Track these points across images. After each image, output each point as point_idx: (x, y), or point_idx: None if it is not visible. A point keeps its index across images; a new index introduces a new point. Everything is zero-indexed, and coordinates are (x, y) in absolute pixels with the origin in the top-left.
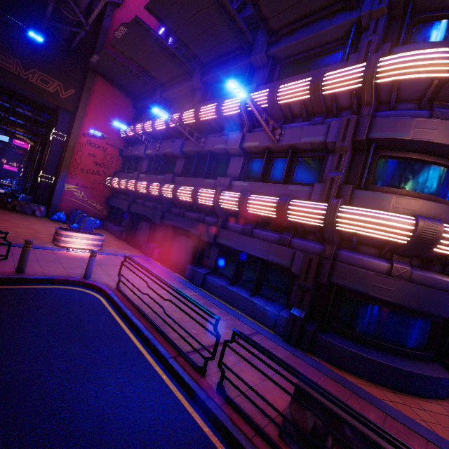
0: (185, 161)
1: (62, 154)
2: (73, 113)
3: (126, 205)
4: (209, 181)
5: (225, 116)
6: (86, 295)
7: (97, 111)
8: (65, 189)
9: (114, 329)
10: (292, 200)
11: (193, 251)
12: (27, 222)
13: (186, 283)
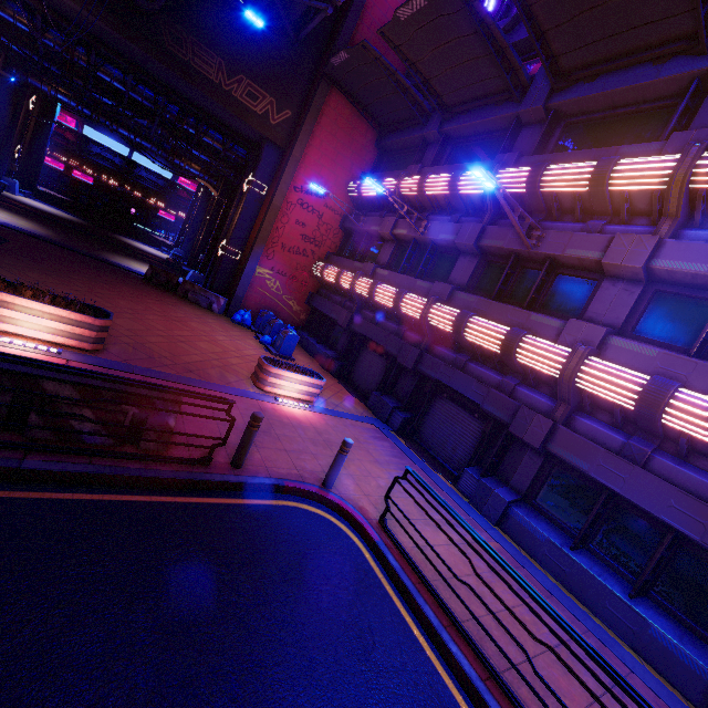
0: (477, 263)
1: (257, 217)
2: (282, 150)
3: (346, 316)
4: (542, 320)
5: (611, 191)
6: (337, 534)
7: (320, 149)
8: (256, 274)
9: (419, 664)
10: None
11: (478, 442)
12: (206, 326)
13: (468, 507)
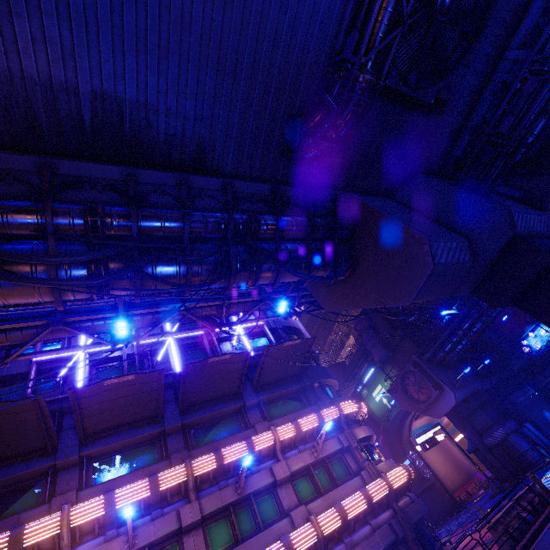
0: (202, 532)
1: None
2: None
3: None
4: (280, 525)
5: (256, 450)
6: None
7: None
8: None
9: None
10: (366, 487)
11: None
12: None
13: None
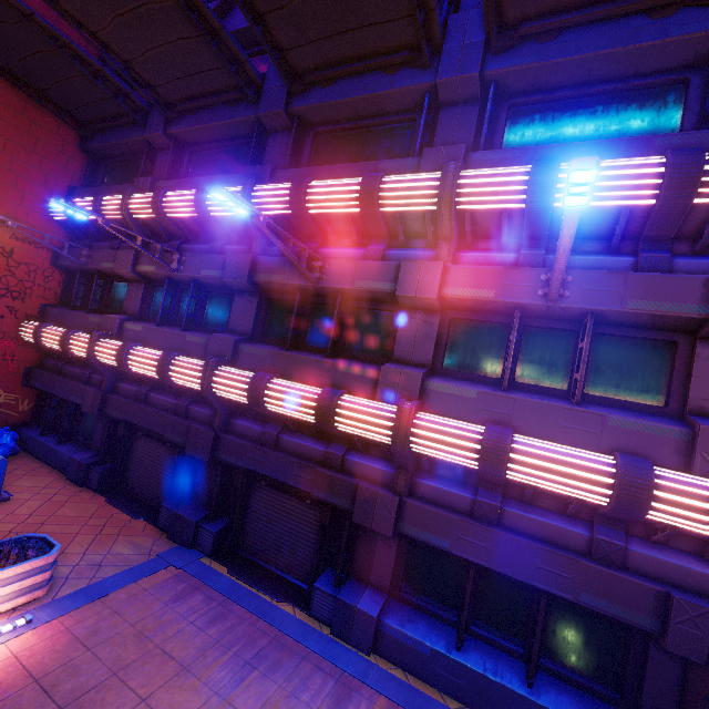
0: (259, 303)
1: None
2: None
3: (93, 399)
4: (353, 370)
5: (384, 212)
6: None
7: None
8: None
9: None
10: (656, 471)
11: (320, 539)
12: None
13: (332, 647)
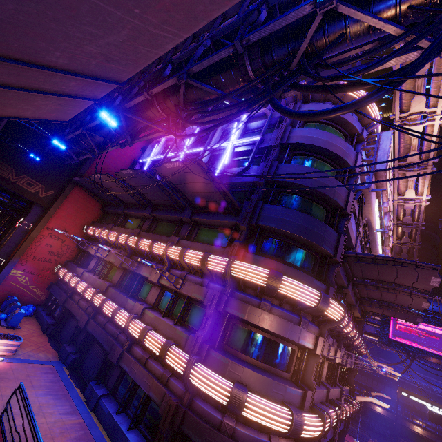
0: (123, 273)
1: (22, 240)
2: (46, 208)
3: (63, 298)
4: (131, 302)
5: (155, 252)
6: None
7: (67, 210)
8: (10, 274)
9: None
10: (171, 346)
11: (101, 366)
12: None
13: (81, 404)
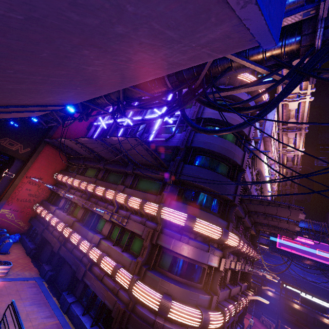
0: (84, 211)
1: (7, 186)
2: (25, 161)
3: (41, 229)
4: (90, 234)
5: (107, 197)
6: None
7: (41, 163)
8: (0, 212)
9: None
10: (120, 268)
11: (70, 280)
12: None
13: (57, 309)
